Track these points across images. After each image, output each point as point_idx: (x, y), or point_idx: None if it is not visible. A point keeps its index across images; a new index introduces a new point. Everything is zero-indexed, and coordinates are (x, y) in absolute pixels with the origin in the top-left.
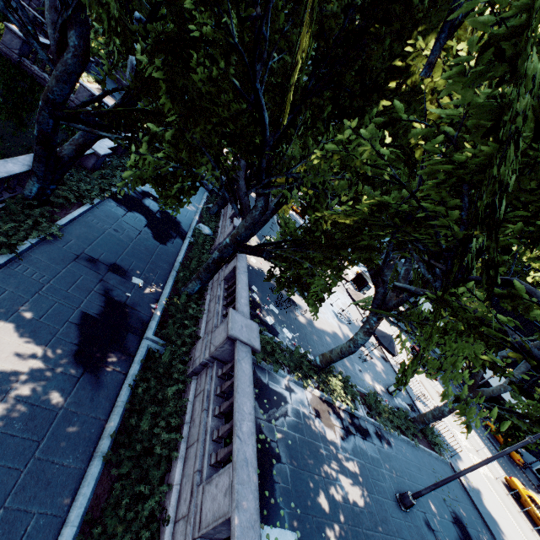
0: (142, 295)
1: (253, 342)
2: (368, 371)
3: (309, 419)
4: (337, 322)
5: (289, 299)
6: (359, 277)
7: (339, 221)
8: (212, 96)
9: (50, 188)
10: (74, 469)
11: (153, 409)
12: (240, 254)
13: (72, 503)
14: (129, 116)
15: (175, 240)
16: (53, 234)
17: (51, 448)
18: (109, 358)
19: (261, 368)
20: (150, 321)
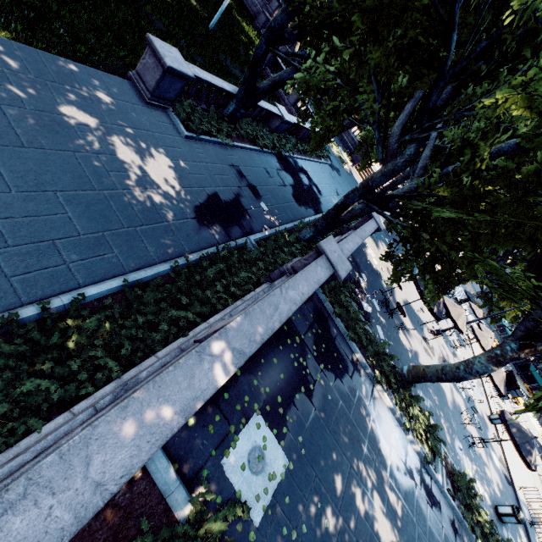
0: (261, 216)
1: (339, 268)
2: (472, 461)
3: (363, 408)
4: (451, 385)
5: (398, 304)
6: (506, 374)
7: (508, 111)
8: (402, 1)
9: (240, 112)
10: (151, 256)
11: (224, 267)
12: (364, 228)
13: (136, 270)
14: (321, 36)
15: (309, 209)
16: (226, 146)
17: (147, 234)
18: (214, 226)
19: (334, 323)
20: (257, 233)
